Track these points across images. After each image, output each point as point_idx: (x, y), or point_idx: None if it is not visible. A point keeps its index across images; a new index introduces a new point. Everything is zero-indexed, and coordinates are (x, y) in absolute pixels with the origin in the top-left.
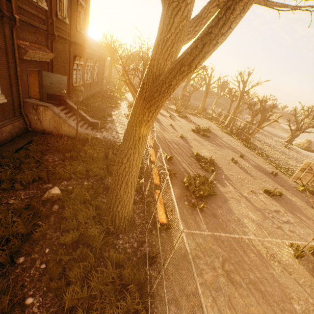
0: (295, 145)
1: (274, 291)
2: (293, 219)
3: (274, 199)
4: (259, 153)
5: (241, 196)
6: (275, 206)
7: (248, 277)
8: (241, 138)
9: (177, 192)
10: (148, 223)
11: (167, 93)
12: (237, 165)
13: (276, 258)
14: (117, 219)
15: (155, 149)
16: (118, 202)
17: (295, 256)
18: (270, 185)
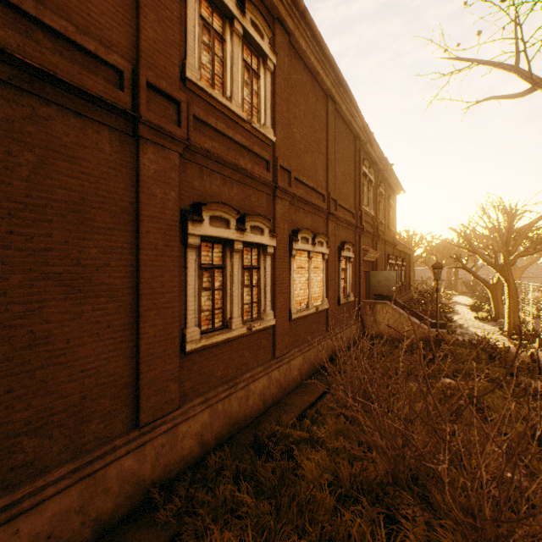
0: None
1: None
2: None
3: None
4: None
5: None
6: None
7: None
8: None
9: None
10: None
11: None
12: None
13: None
14: None
15: None
16: None
17: None
18: None
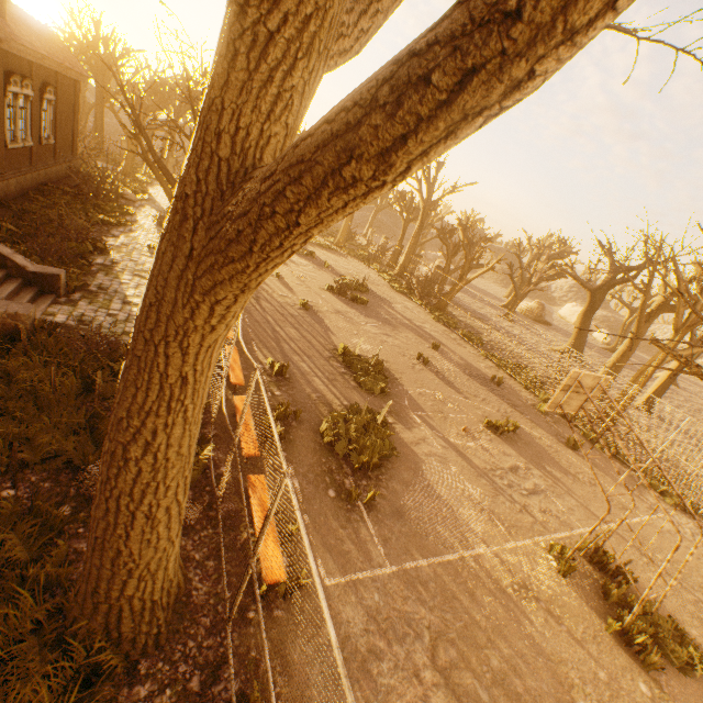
0: (519, 312)
1: (541, 682)
2: (543, 481)
3: (505, 442)
4: (466, 335)
5: (446, 447)
6: (511, 458)
7: (489, 667)
8: (430, 302)
9: (306, 464)
10: (234, 605)
11: (279, 250)
12: (430, 369)
13: (532, 590)
14: (129, 617)
15: (240, 345)
16: (125, 574)
17: (560, 573)
18: (494, 407)
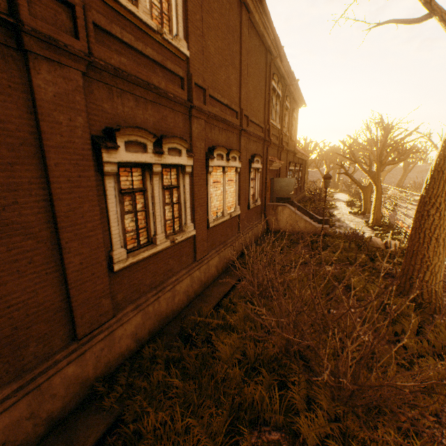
0: None
1: None
2: None
3: None
4: None
5: None
6: None
7: None
8: None
9: None
10: None
11: None
12: None
13: None
14: (425, 292)
15: None
16: (424, 268)
17: None
18: None
